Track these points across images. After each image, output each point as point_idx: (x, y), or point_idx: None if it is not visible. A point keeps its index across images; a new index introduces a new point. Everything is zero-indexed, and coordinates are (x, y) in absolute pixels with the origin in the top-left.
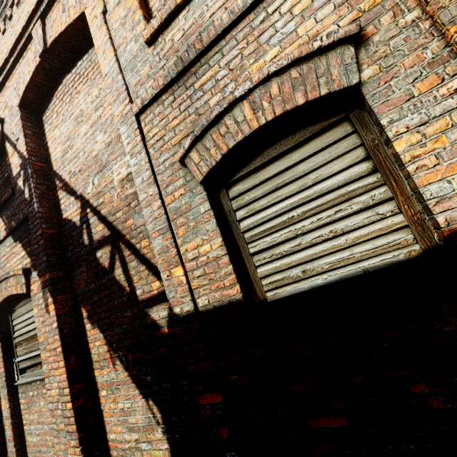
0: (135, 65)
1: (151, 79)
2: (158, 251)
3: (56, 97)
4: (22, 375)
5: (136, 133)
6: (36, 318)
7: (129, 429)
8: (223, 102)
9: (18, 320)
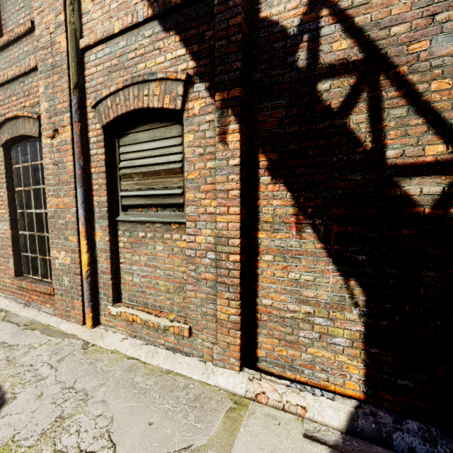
0: None
1: None
2: None
3: None
4: (126, 213)
5: None
6: (187, 147)
7: (300, 301)
8: None
9: (132, 148)
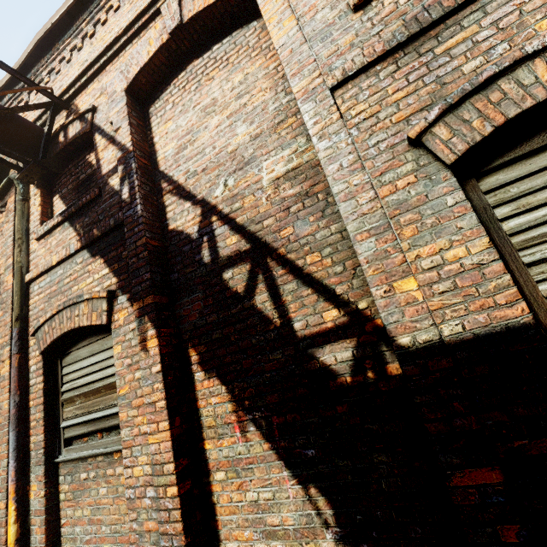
0: (329, 34)
1: (357, 48)
2: (366, 258)
3: (175, 85)
4: (69, 448)
5: (332, 109)
6: (116, 359)
7: (267, 534)
8: (503, 60)
9: (74, 366)
